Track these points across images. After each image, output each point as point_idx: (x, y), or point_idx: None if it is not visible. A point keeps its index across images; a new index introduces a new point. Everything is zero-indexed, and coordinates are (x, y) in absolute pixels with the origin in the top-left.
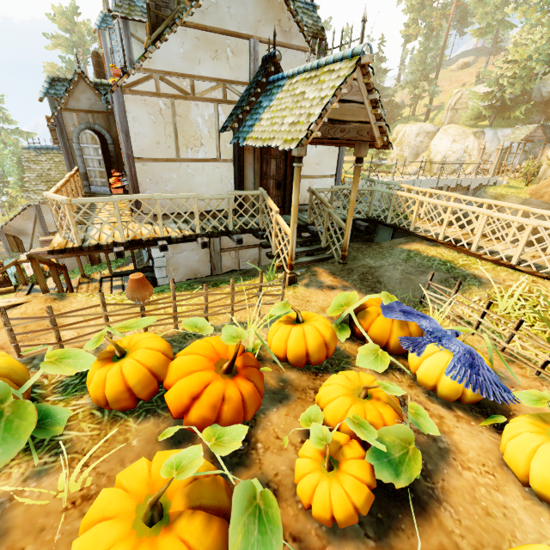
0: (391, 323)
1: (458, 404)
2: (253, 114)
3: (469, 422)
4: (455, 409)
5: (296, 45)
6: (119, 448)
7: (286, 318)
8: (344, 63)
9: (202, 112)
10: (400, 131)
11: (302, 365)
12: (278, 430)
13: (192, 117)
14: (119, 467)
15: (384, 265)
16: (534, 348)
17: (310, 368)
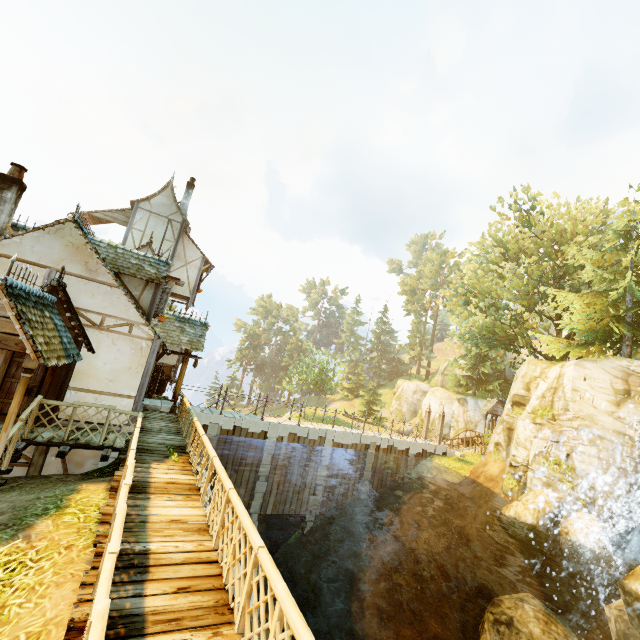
0: None
1: None
2: None
3: None
4: None
5: (100, 280)
6: None
7: None
8: None
9: None
10: (400, 386)
11: None
12: None
13: None
14: None
15: (0, 501)
16: None
17: None
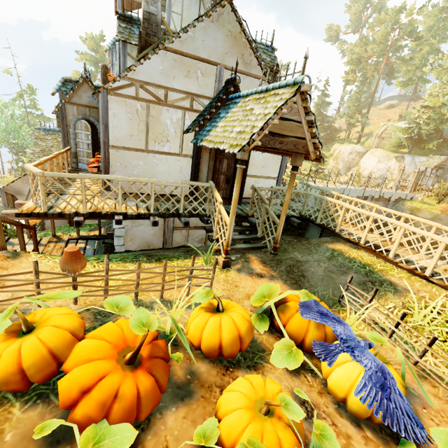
0: (308, 321)
1: (368, 421)
2: (212, 122)
3: (378, 447)
4: (364, 428)
5: (254, 74)
6: None
7: (208, 304)
8: (287, 89)
9: (171, 115)
10: (336, 149)
11: (215, 357)
12: (170, 437)
13: (162, 118)
14: None
15: (310, 261)
16: (446, 366)
17: (223, 360)
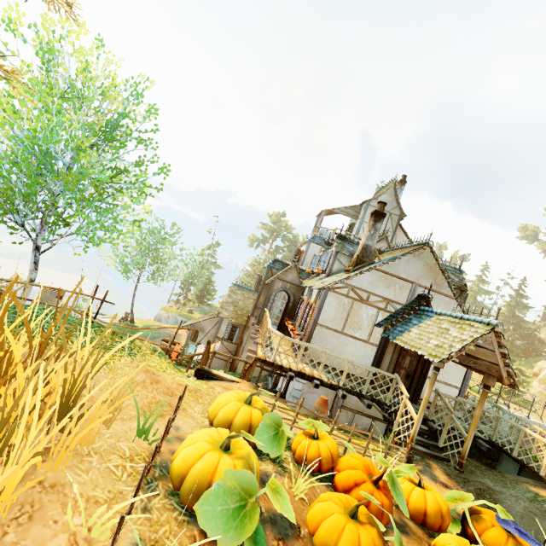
0: (505, 540)
1: None
2: (403, 324)
3: None
4: None
5: (444, 293)
6: (311, 487)
7: (409, 478)
8: (481, 325)
9: (368, 311)
10: (544, 368)
11: (419, 521)
12: None
13: (360, 312)
14: (313, 496)
15: (504, 493)
16: None
17: (424, 529)
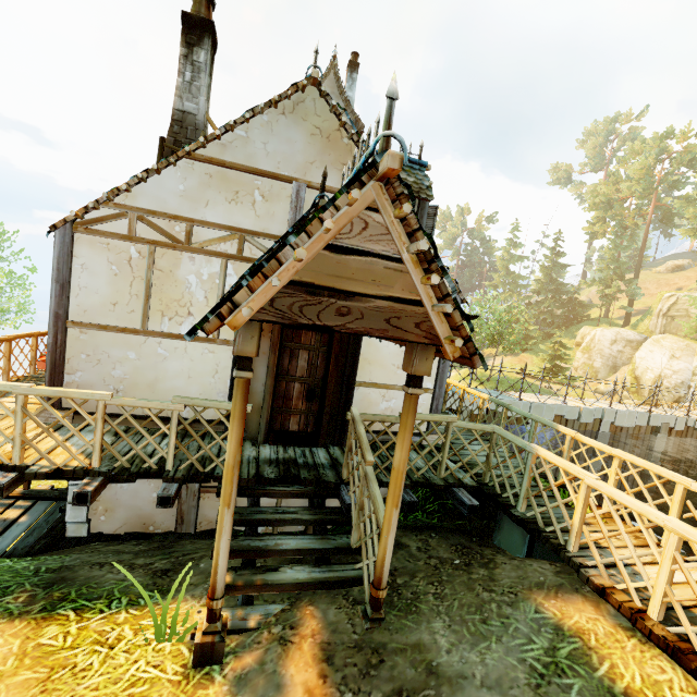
0: None
1: None
2: None
3: None
4: None
5: None
6: None
7: None
8: None
9: (199, 268)
10: (586, 335)
11: None
12: None
13: (180, 273)
14: None
15: (469, 680)
16: None
17: None
